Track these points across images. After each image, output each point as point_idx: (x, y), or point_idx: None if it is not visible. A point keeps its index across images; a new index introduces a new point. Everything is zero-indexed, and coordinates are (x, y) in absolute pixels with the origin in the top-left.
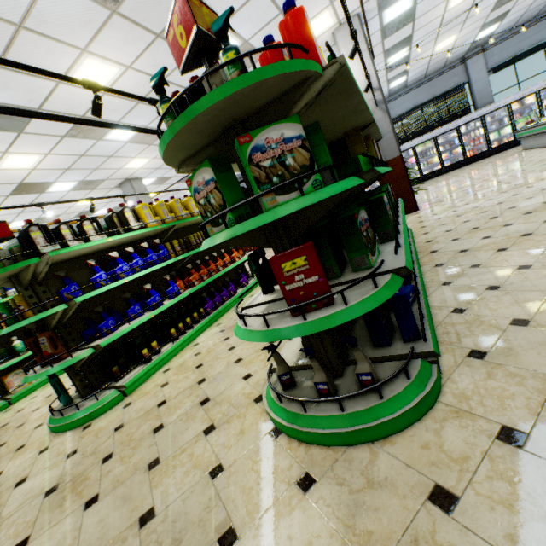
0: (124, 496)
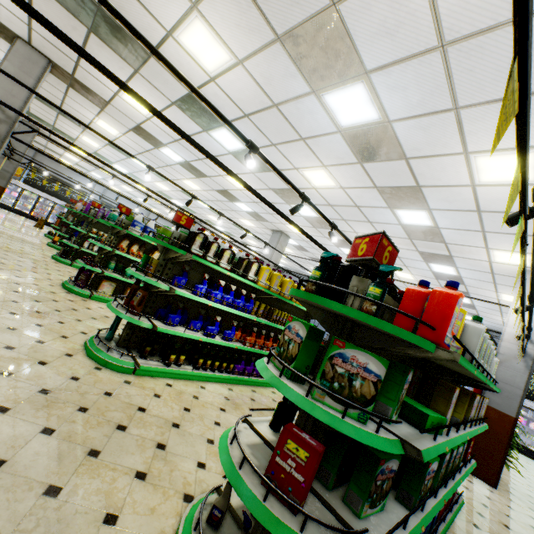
0: (62, 454)
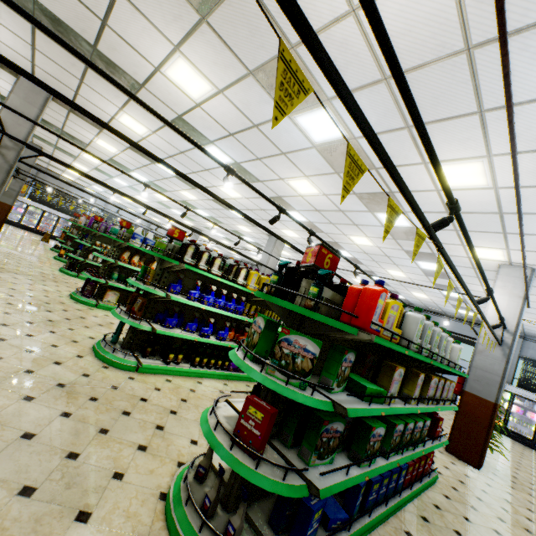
0: (78, 431)
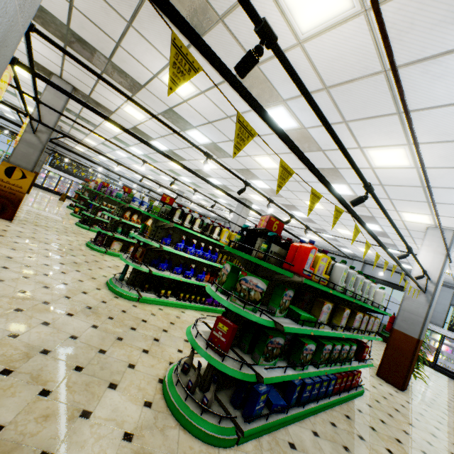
0: (104, 337)
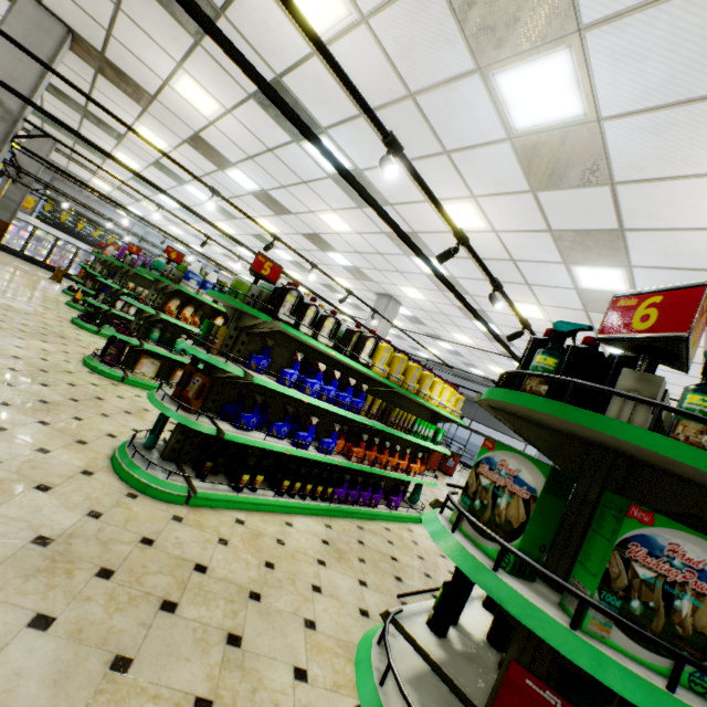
0: (63, 670)
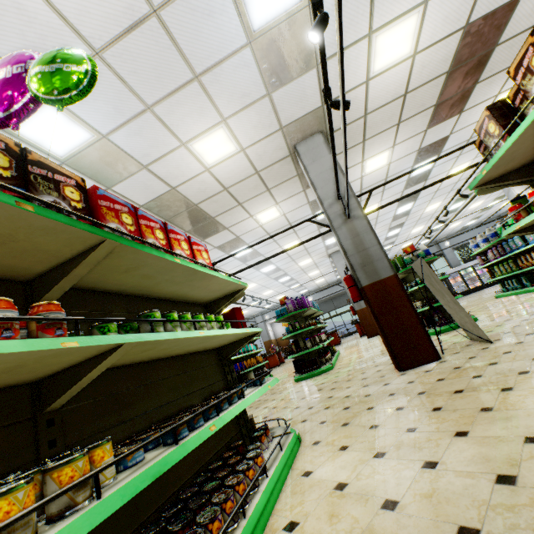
0: None
